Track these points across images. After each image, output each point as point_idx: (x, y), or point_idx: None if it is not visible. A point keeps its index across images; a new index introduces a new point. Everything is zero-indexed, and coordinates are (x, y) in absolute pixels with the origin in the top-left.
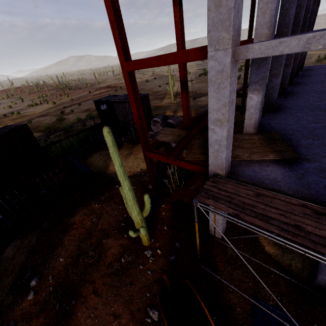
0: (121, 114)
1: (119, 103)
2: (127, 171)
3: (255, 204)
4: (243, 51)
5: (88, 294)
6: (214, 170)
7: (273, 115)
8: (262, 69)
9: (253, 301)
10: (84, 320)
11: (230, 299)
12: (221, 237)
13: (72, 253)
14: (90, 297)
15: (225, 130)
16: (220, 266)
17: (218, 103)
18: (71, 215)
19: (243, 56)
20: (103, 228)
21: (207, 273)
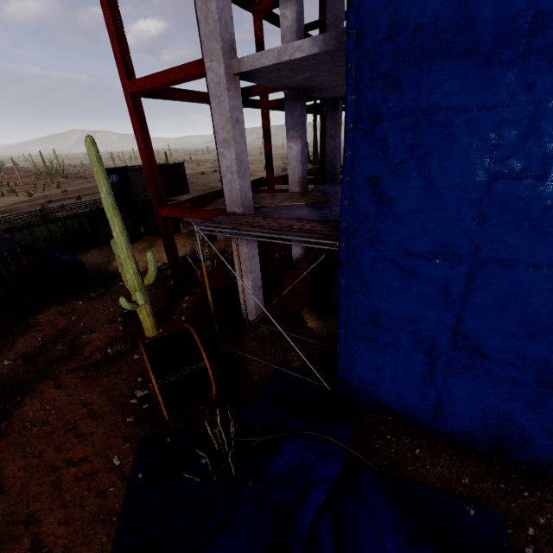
0: (140, 190)
1: (138, 171)
2: (141, 266)
3: (258, 222)
4: (237, 64)
5: (46, 389)
6: (232, 211)
7: (334, 184)
8: (295, 113)
9: (276, 366)
10: (33, 413)
11: (250, 370)
12: (257, 320)
13: (28, 353)
14: (49, 391)
15: (233, 152)
16: (247, 345)
17: (222, 119)
18: (33, 314)
19: (238, 70)
20: (86, 326)
21: (228, 352)
